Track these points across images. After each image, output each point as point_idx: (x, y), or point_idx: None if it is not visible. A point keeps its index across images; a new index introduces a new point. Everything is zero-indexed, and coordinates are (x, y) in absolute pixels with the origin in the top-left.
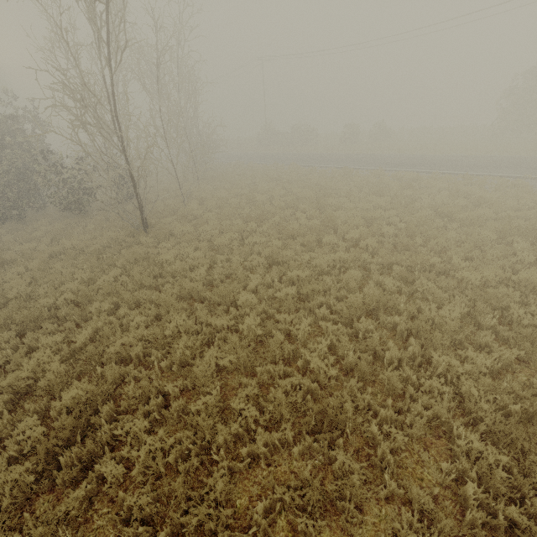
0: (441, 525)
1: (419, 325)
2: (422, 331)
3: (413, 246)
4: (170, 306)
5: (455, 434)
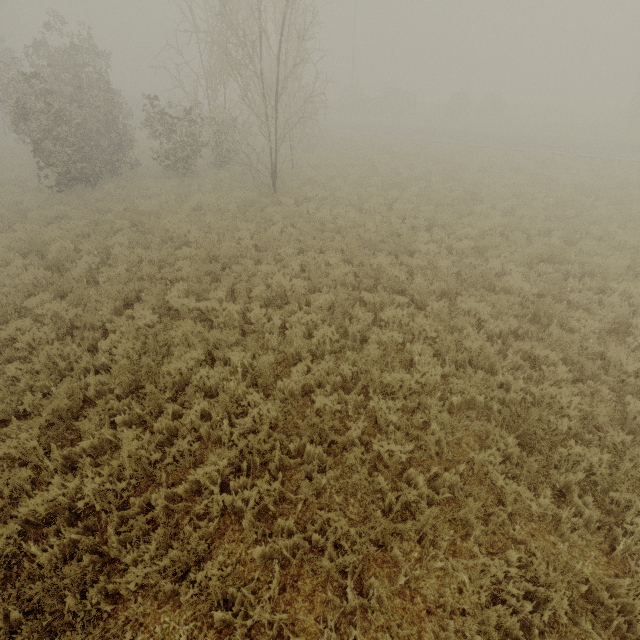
0: (636, 357)
1: (592, 269)
2: (596, 273)
3: (567, 217)
4: (356, 252)
5: (634, 326)
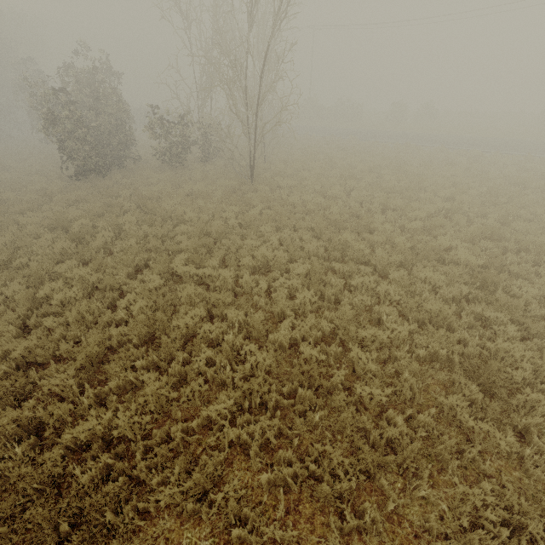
0: None
1: (527, 245)
2: (530, 248)
3: (500, 202)
4: (324, 230)
5: None
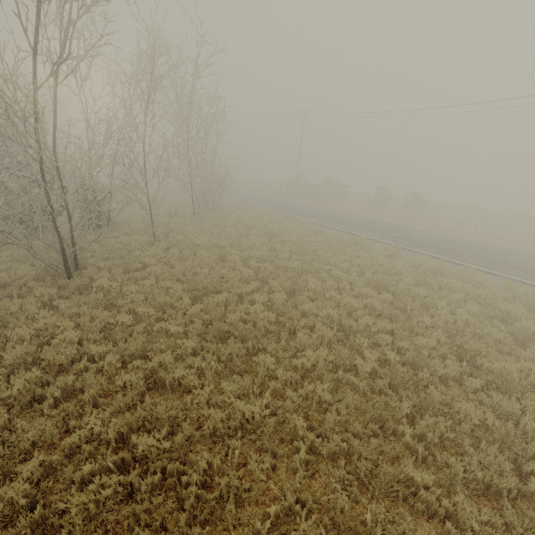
0: None
1: None
2: None
3: (390, 419)
4: None
5: None
